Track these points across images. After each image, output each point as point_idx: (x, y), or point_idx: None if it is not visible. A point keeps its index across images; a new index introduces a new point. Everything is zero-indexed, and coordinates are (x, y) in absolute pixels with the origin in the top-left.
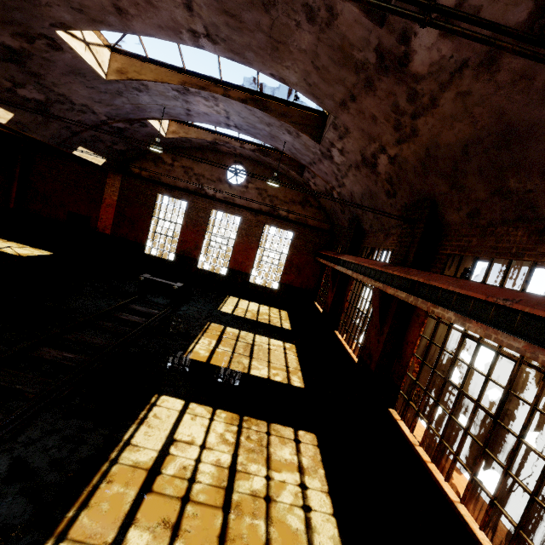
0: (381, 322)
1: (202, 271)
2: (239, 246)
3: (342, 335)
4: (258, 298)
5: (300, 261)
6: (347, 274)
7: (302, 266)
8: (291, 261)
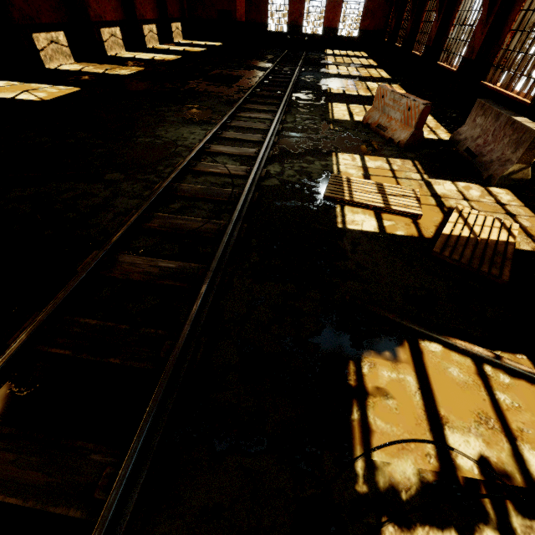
0: (412, 13)
1: (306, 35)
2: (329, 5)
3: (398, 43)
4: (344, 47)
5: (373, 5)
6: (405, 1)
7: (375, 11)
8: (367, 7)
